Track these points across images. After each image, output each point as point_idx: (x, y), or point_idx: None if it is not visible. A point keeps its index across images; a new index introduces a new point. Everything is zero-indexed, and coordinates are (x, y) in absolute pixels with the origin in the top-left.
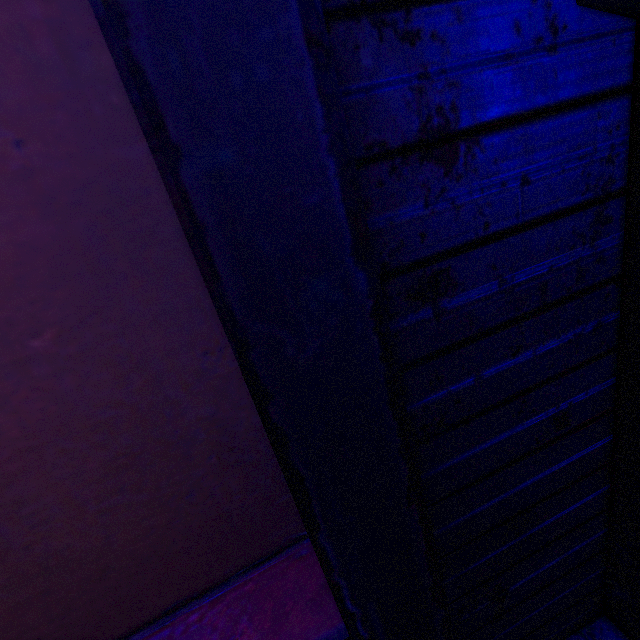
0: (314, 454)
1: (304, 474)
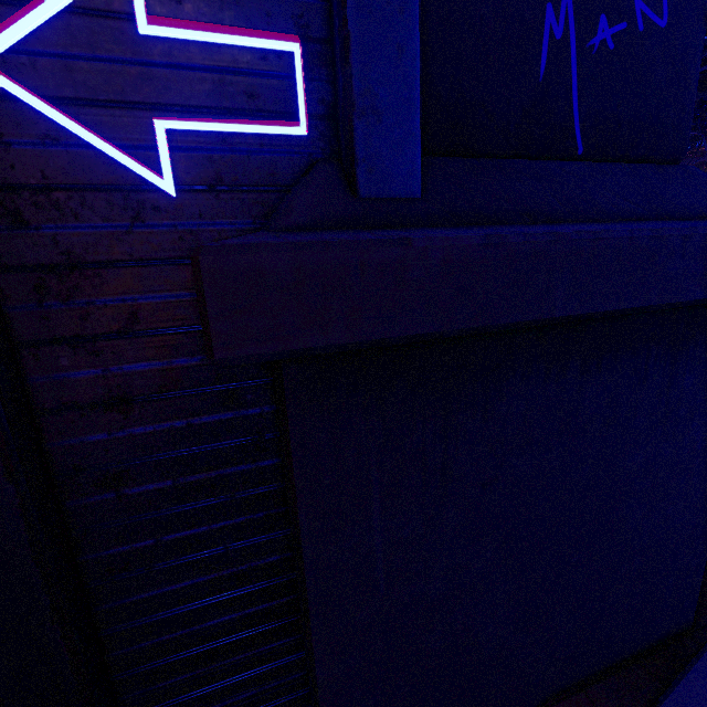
0: None
1: None
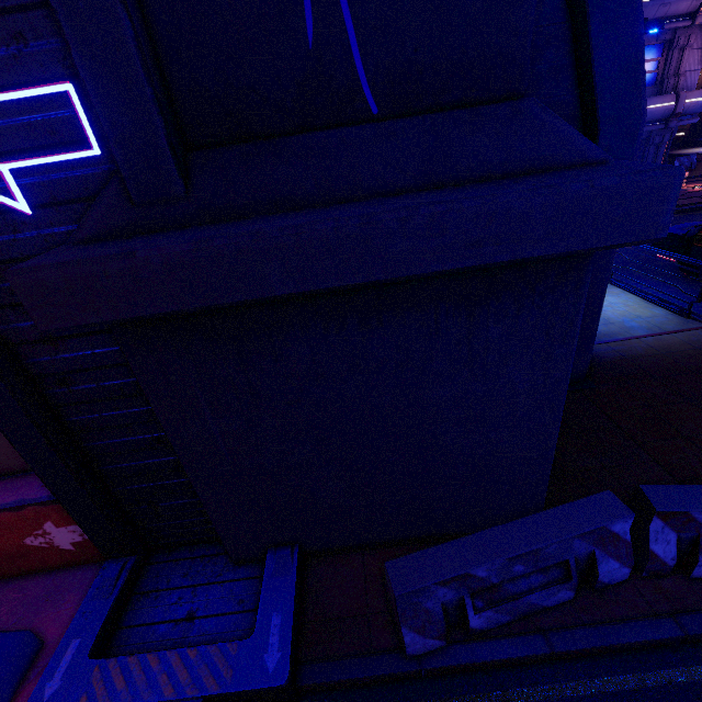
0: (5, 426)
1: (4, 430)
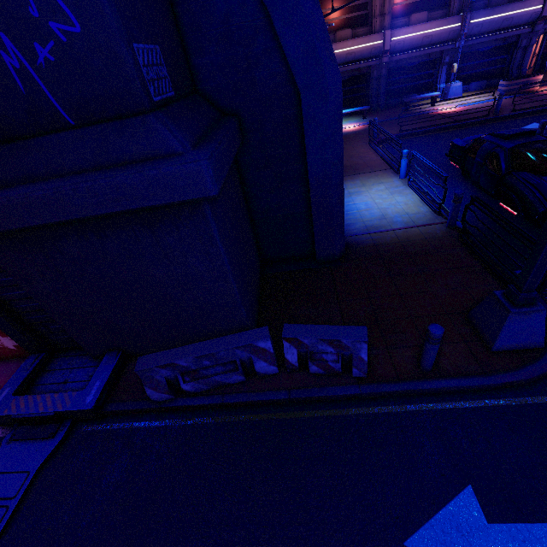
0: None
1: None
